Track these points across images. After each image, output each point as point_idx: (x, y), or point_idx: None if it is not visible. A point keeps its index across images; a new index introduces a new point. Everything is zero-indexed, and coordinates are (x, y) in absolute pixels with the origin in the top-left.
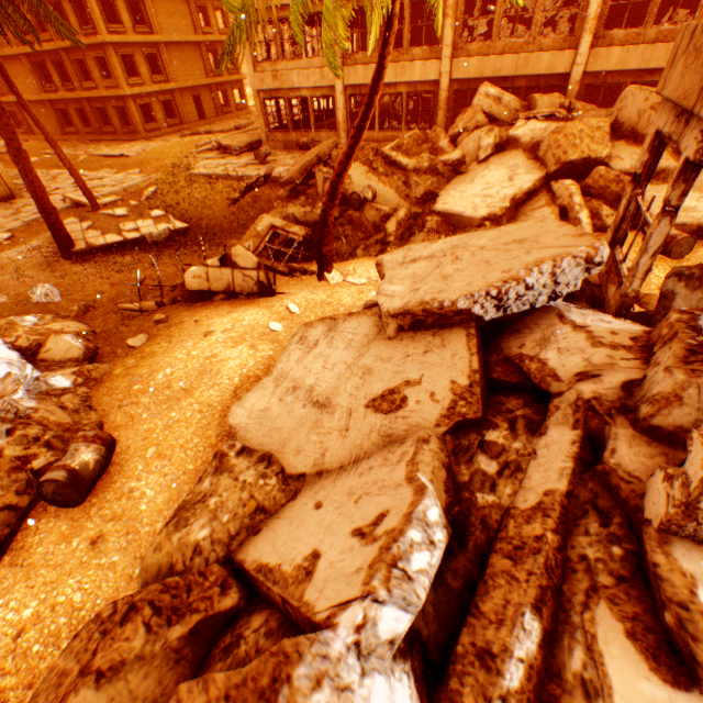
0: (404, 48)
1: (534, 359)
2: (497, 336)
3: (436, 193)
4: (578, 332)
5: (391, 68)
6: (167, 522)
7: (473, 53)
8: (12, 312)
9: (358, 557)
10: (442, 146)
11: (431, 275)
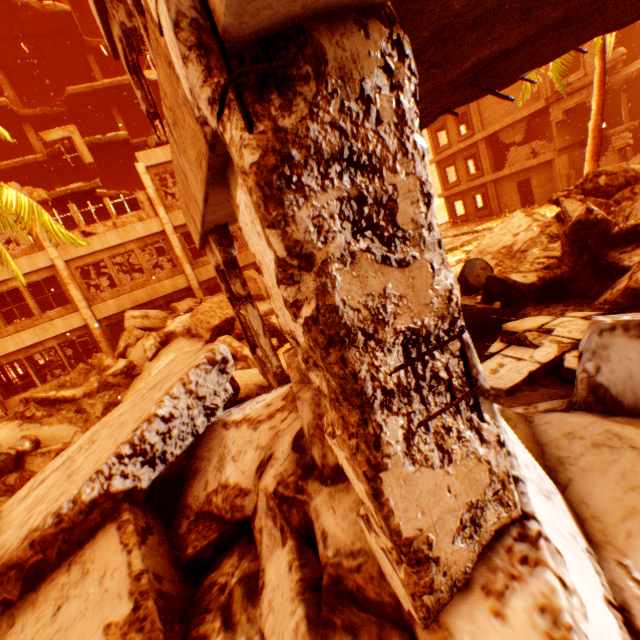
0: (37, 315)
1: (219, 489)
2: (181, 494)
3: (118, 401)
4: (241, 426)
5: (30, 332)
6: None
7: (108, 297)
8: None
9: None
10: (108, 364)
11: (56, 483)
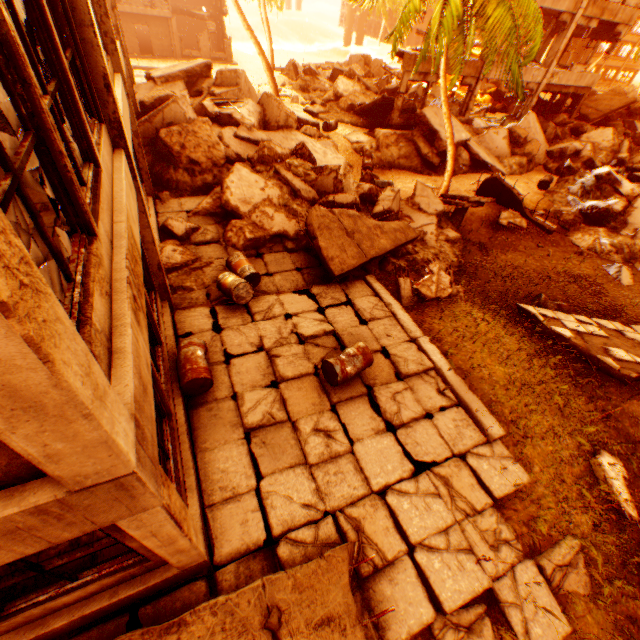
0: None
1: None
2: None
3: None
4: None
5: (124, 107)
6: (522, 165)
7: None
8: (630, 269)
9: (500, 132)
10: (281, 152)
11: (455, 130)
